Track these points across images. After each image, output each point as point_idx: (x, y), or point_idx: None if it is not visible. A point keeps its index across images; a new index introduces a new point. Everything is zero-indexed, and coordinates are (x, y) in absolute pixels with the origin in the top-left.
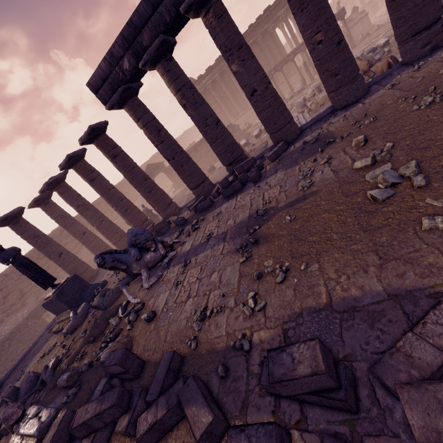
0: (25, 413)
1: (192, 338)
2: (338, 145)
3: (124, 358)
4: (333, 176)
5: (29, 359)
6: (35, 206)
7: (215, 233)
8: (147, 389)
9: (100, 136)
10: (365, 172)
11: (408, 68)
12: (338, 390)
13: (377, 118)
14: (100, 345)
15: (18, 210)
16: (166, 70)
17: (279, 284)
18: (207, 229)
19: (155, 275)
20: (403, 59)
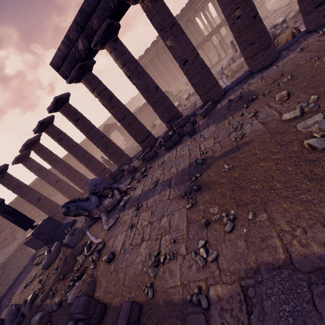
0: None
1: (149, 286)
2: (261, 100)
3: (87, 306)
4: (263, 127)
5: (16, 287)
6: (17, 163)
7: (161, 180)
8: None
9: (63, 104)
10: (295, 123)
11: (312, 35)
12: None
13: (294, 75)
14: (69, 283)
15: (3, 166)
16: (113, 49)
17: (228, 233)
18: (154, 176)
19: (113, 217)
20: (307, 28)
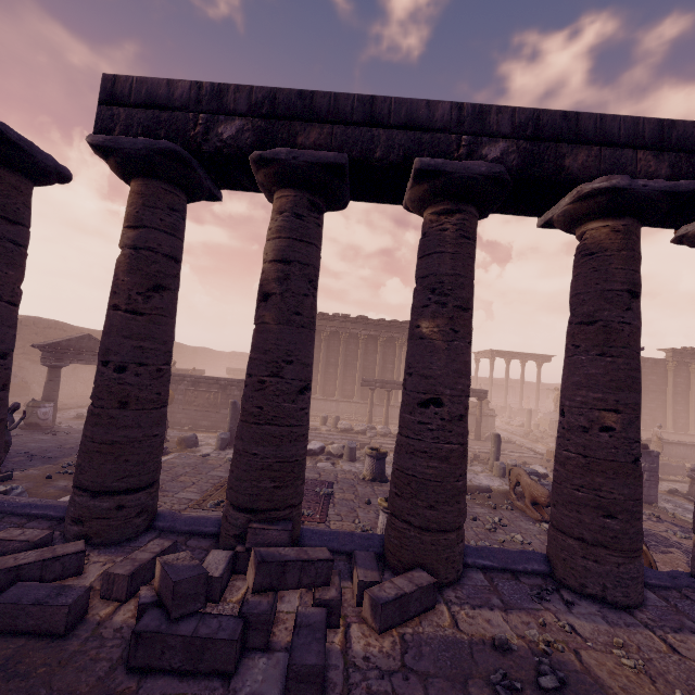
0: None
1: None
2: None
3: None
4: None
5: None
6: None
7: None
8: None
9: (5, 167)
10: None
11: None
12: None
13: None
14: None
15: None
16: (295, 210)
17: None
18: None
19: None
20: None
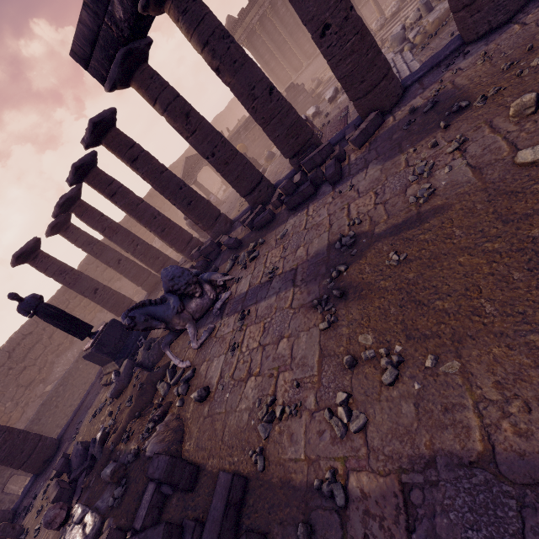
0: (70, 513)
1: (258, 452)
2: (477, 113)
3: (171, 470)
4: (474, 177)
5: (82, 414)
6: (54, 234)
7: (280, 269)
8: (203, 515)
9: (108, 132)
10: None
11: None
12: None
13: None
14: (147, 425)
15: (33, 242)
16: (181, 11)
17: (387, 387)
18: (268, 260)
19: (206, 326)
20: None
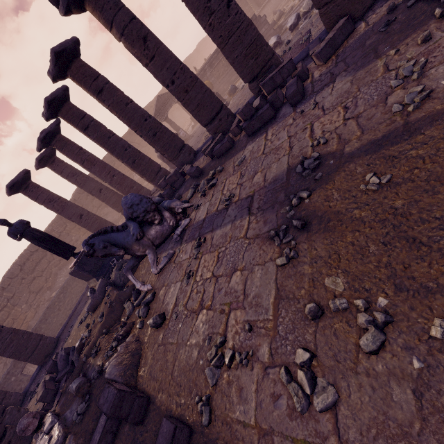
0: (43, 421)
1: (203, 401)
2: None
3: (118, 404)
4: None
5: (74, 319)
6: (42, 166)
7: (237, 196)
8: None
9: (71, 63)
10: None
11: None
12: None
13: None
14: (112, 343)
15: (22, 174)
16: None
17: (367, 355)
18: (226, 187)
19: (167, 251)
20: None
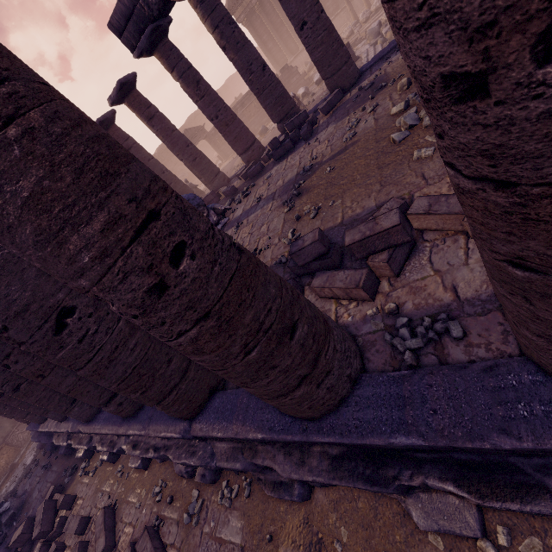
0: None
1: None
2: (388, 89)
3: None
4: (374, 124)
5: None
6: None
7: (265, 195)
8: None
9: (130, 93)
10: (398, 118)
11: None
12: (328, 254)
13: None
14: None
15: None
16: (199, 1)
17: (312, 220)
18: (257, 193)
19: None
20: None
